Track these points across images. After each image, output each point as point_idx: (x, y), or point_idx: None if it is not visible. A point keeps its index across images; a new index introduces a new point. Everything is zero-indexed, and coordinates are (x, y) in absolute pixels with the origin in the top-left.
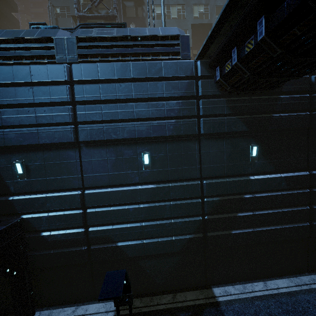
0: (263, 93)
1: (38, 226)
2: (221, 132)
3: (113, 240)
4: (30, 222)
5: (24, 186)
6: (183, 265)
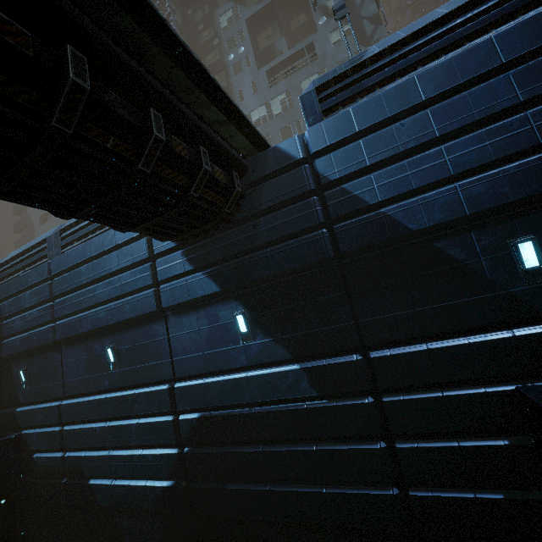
0: (235, 223)
1: (31, 445)
2: (184, 301)
3: (84, 474)
4: (27, 440)
5: (28, 396)
6: (168, 540)
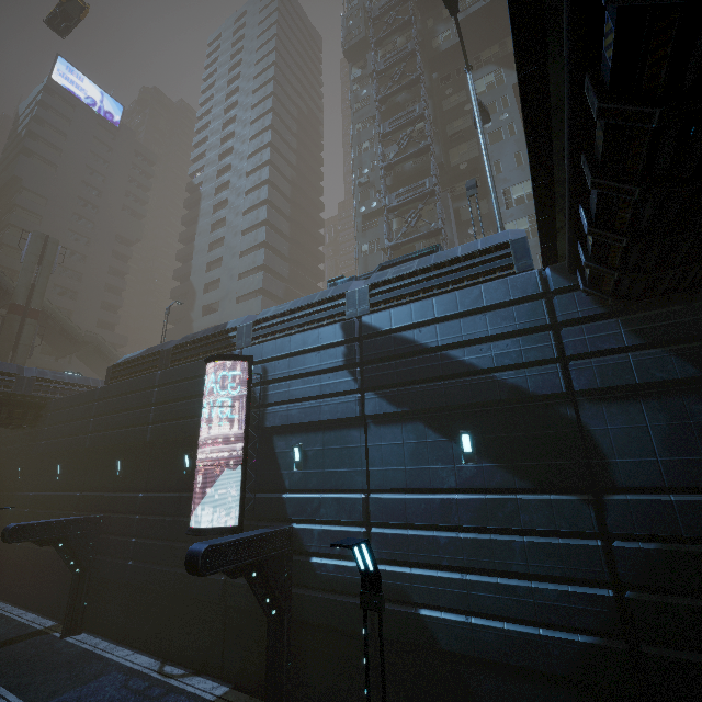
0: None
1: (308, 545)
2: (624, 384)
3: (411, 600)
4: (300, 536)
5: (300, 481)
6: None
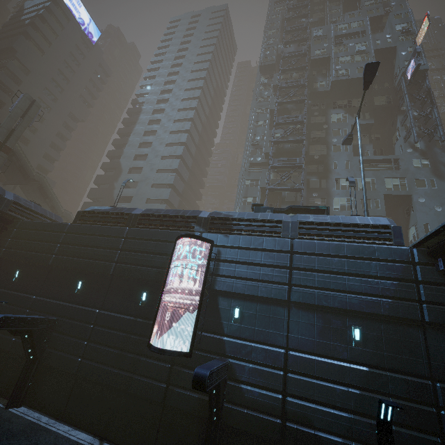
0: None
1: (240, 375)
2: None
3: (313, 424)
4: (234, 368)
5: (236, 331)
6: None
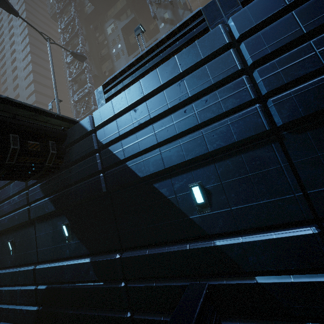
0: (62, 168)
1: None
2: (40, 215)
3: None
4: None
5: None
6: None
